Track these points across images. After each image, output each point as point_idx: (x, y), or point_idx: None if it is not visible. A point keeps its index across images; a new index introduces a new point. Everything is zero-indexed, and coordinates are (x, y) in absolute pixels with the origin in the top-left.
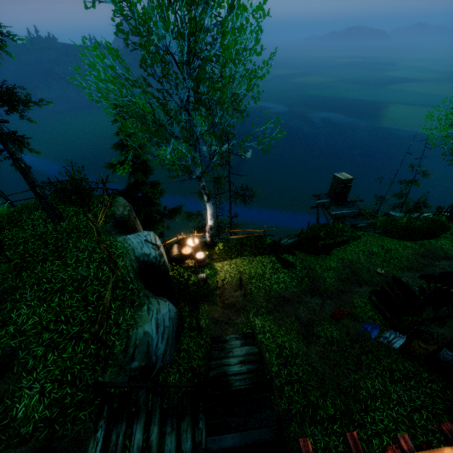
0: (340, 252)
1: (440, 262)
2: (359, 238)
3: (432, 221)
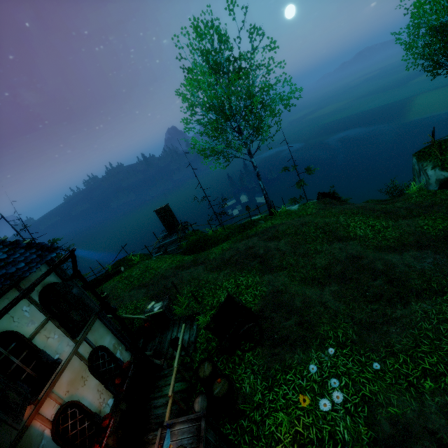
0: (106, 283)
1: (187, 270)
2: (136, 264)
3: (242, 224)
